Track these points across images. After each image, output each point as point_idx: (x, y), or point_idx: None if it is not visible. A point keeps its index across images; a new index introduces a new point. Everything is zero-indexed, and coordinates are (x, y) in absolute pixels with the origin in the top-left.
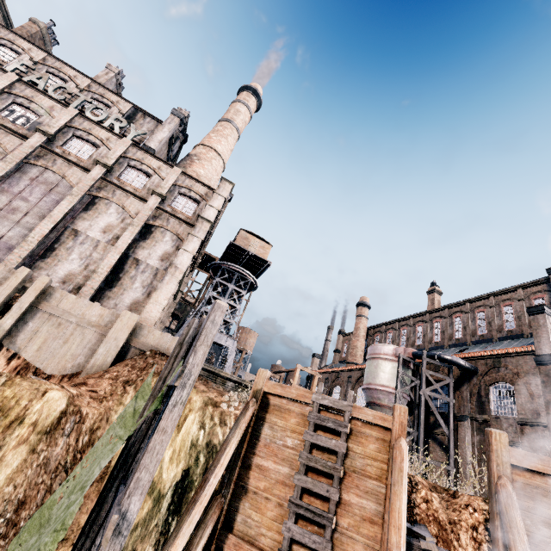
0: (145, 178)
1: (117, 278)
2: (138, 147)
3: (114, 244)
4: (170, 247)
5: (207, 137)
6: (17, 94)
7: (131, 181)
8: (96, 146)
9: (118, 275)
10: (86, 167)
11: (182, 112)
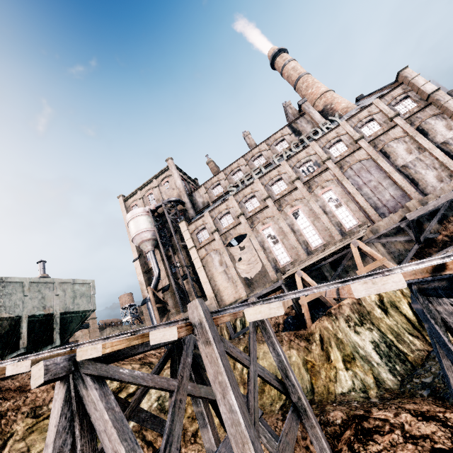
0: (372, 123)
1: (452, 157)
2: (347, 120)
3: (423, 151)
4: (441, 123)
5: (309, 96)
6: (294, 165)
7: (372, 131)
8: (340, 141)
9: (450, 155)
10: (357, 148)
11: (287, 105)
